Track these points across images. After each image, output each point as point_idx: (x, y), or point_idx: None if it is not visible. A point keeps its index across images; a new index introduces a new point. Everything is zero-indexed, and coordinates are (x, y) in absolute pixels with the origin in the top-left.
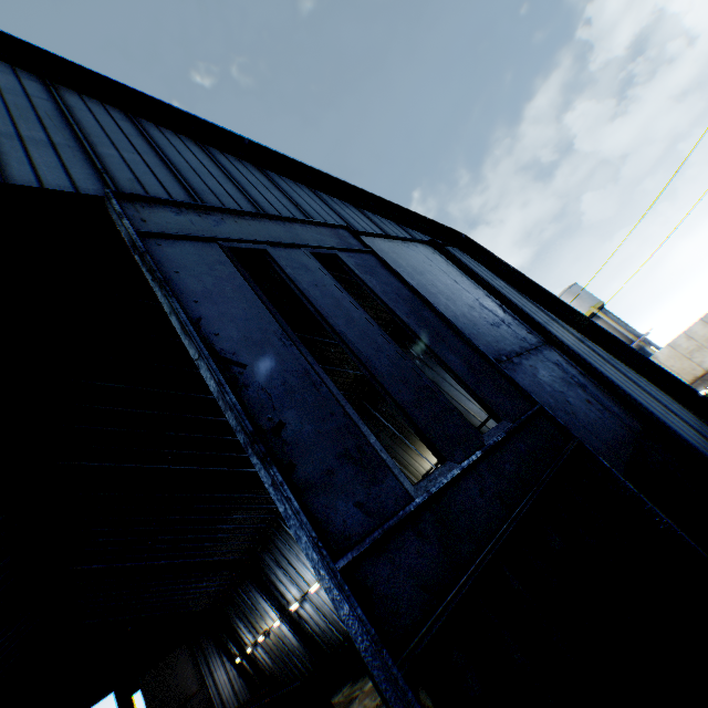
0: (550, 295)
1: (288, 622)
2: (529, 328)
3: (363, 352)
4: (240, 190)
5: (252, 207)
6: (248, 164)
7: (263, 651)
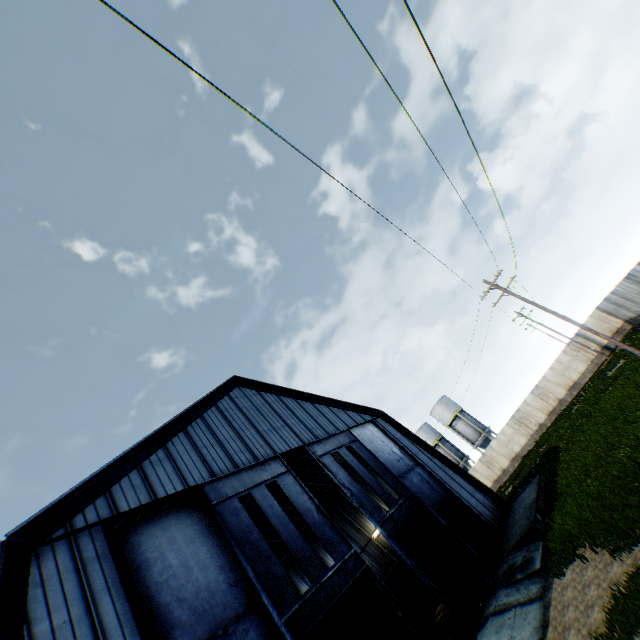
0: (418, 438)
1: None
2: (410, 458)
3: (368, 482)
4: (316, 422)
5: (323, 429)
6: (309, 403)
7: None
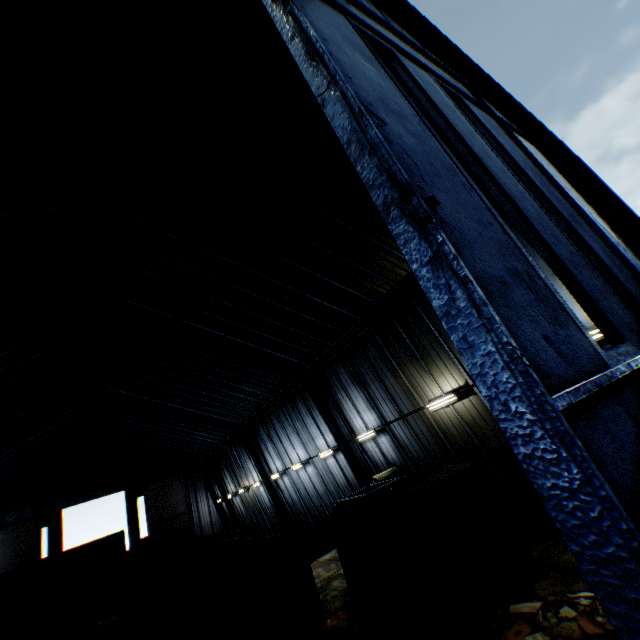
0: None
1: (266, 486)
2: None
3: (506, 187)
4: None
5: None
6: None
7: (241, 501)
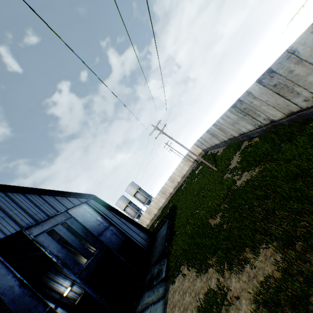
0: (114, 208)
1: None
2: (107, 221)
3: (75, 245)
4: (40, 209)
5: (45, 214)
6: (37, 195)
7: None
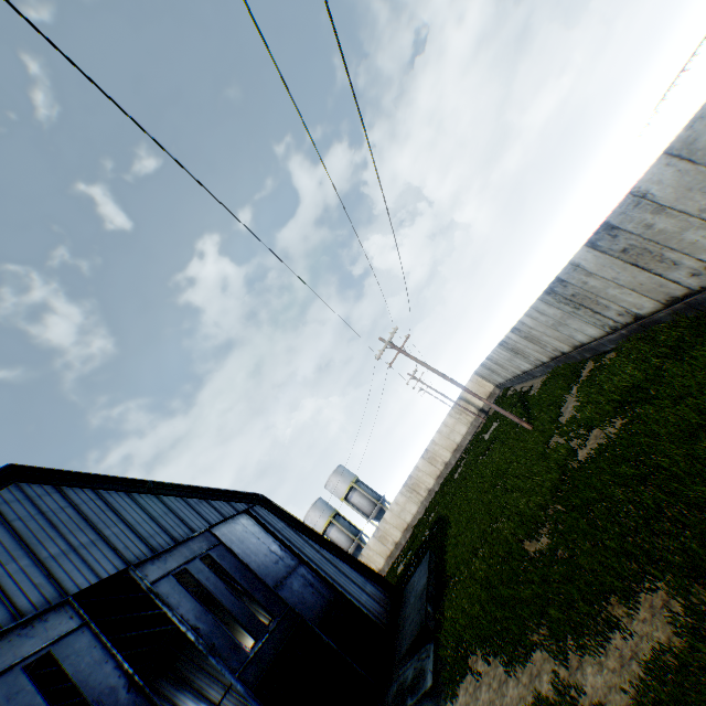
0: (305, 525)
1: None
2: (293, 555)
3: (229, 606)
4: (159, 525)
5: (168, 535)
6: (153, 496)
7: None
